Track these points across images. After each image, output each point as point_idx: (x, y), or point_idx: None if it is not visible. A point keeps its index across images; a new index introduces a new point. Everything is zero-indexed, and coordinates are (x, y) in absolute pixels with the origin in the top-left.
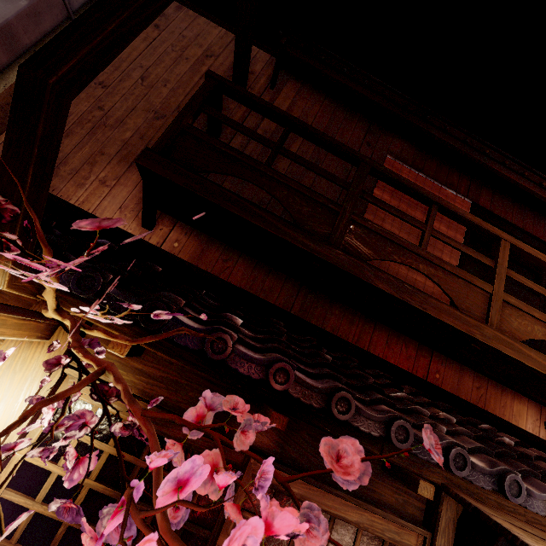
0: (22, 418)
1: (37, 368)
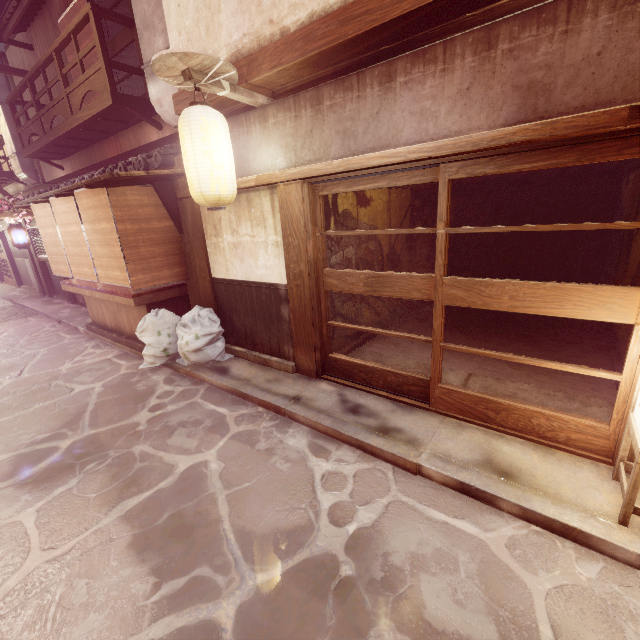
0: None
1: None
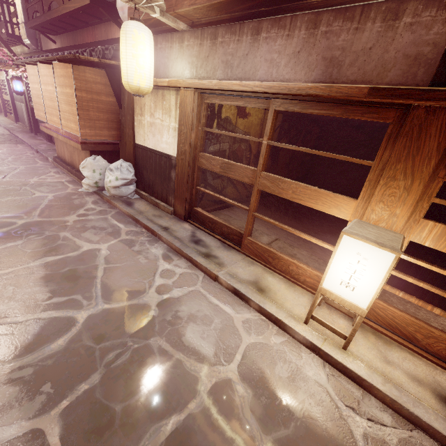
0: None
1: None
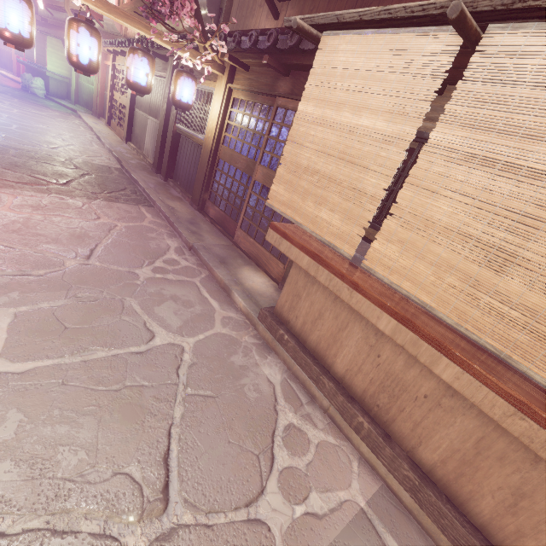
0: (173, 42)
1: (223, 87)
